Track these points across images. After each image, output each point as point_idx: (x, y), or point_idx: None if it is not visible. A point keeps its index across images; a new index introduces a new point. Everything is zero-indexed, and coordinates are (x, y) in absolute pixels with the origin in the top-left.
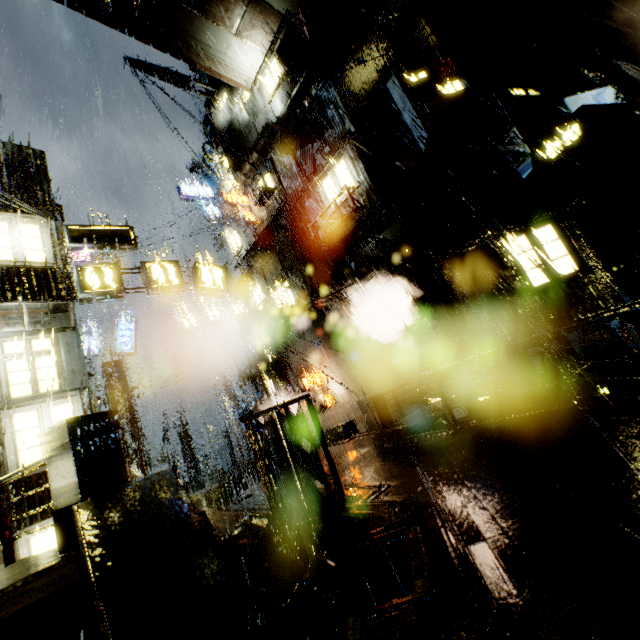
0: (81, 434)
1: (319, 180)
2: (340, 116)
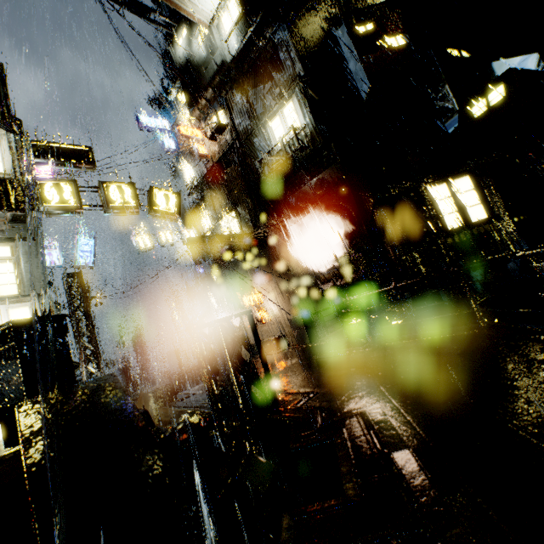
0: (27, 336)
1: (268, 119)
2: (291, 59)
